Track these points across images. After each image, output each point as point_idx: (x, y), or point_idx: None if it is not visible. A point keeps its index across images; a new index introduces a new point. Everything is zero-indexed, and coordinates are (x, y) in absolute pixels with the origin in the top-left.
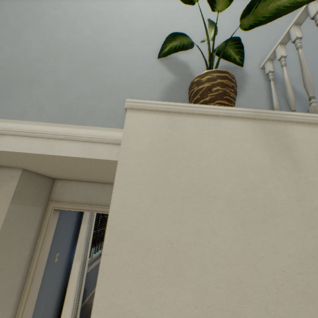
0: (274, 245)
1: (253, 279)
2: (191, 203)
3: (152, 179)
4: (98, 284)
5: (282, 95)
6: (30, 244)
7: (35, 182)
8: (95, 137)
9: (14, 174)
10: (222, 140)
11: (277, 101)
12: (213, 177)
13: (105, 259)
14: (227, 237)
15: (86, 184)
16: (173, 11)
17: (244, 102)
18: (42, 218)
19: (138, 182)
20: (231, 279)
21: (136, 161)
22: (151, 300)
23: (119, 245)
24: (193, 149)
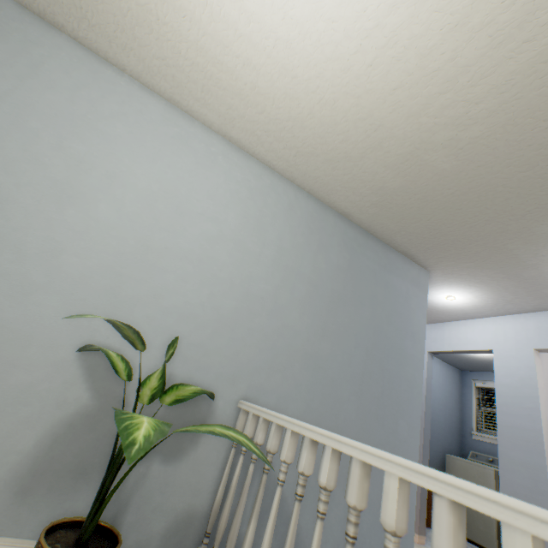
0: None
1: None
2: None
3: None
4: None
5: (247, 461)
6: None
7: None
8: None
9: None
10: None
11: (224, 491)
12: None
13: None
14: None
15: None
16: (159, 250)
17: (186, 470)
18: None
19: None
20: None
21: None
22: None
23: None
24: None
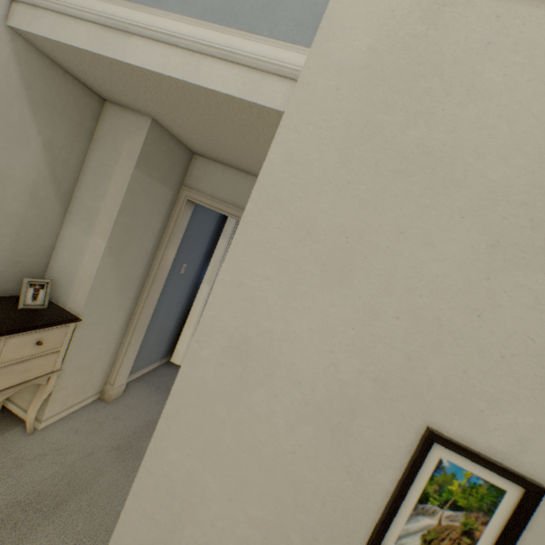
0: (537, 297)
1: (465, 330)
2: (406, 183)
3: (350, 125)
4: (229, 255)
5: None
6: (154, 236)
7: (166, 148)
8: (267, 62)
9: (141, 124)
10: (540, 68)
11: None
12: (474, 146)
13: (243, 228)
14: (450, 257)
15: (237, 173)
16: None
17: None
18: (171, 207)
19: (323, 125)
20: (424, 317)
21: (331, 84)
22: (293, 298)
23: (268, 215)
24: (456, 78)
